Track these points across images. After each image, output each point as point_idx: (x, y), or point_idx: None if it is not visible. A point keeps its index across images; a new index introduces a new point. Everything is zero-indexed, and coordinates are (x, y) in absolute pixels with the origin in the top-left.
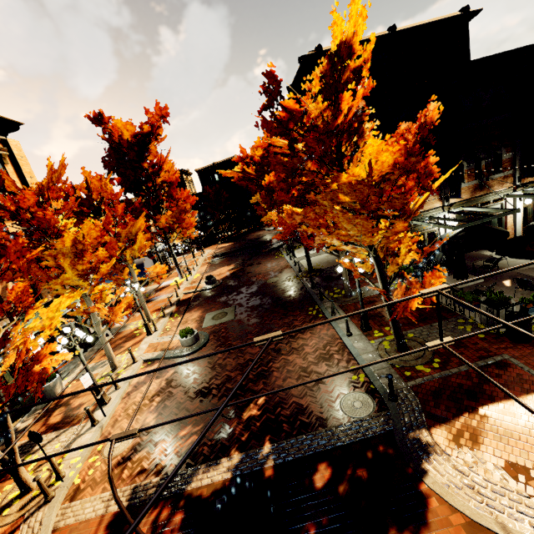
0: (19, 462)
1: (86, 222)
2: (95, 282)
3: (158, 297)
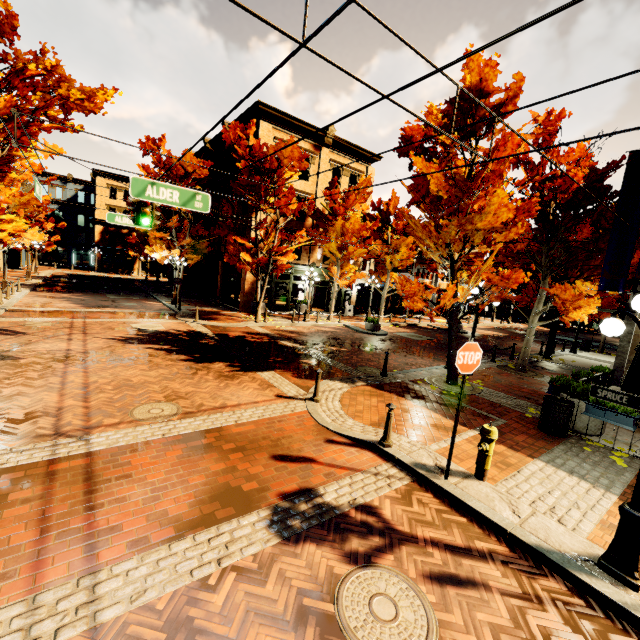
0: (260, 304)
1: (353, 216)
2: (344, 257)
3: (410, 319)
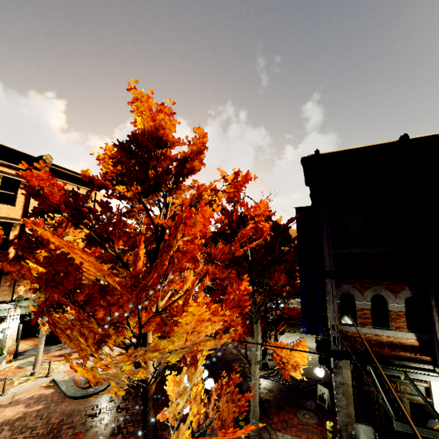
0: None
1: None
2: None
3: None
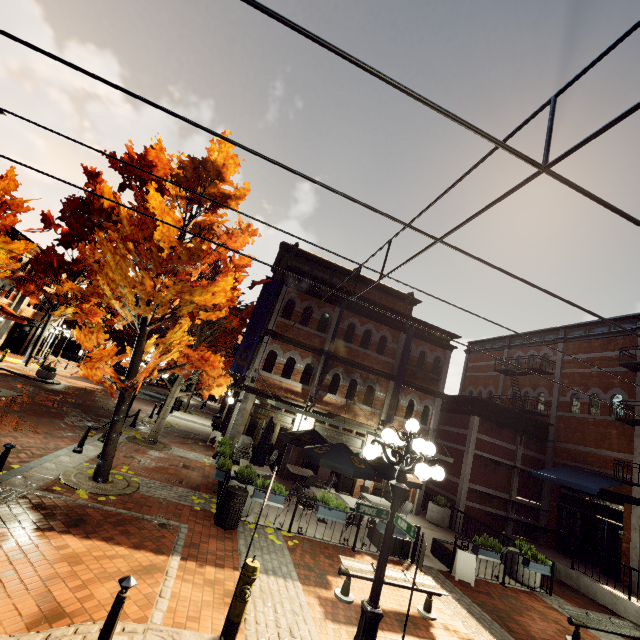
0: None
1: None
2: None
3: None
